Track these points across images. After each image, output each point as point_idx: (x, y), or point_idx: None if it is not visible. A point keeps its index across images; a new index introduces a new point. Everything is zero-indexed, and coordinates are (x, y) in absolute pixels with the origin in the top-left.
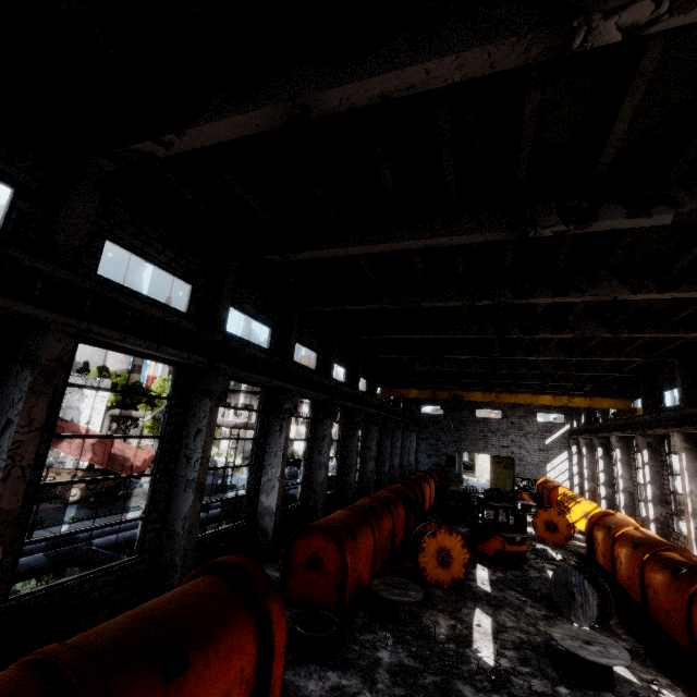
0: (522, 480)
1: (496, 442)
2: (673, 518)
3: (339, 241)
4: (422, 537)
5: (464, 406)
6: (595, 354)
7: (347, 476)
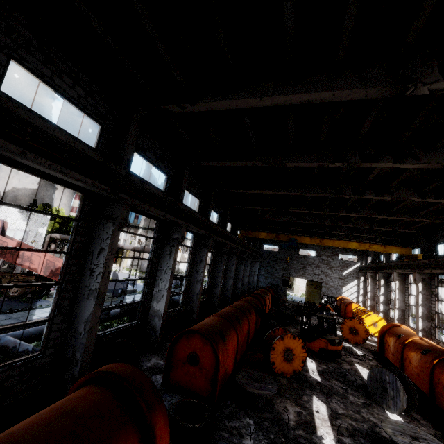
0: (327, 297)
1: (311, 271)
2: (436, 330)
3: (231, 93)
4: (271, 338)
5: (297, 246)
6: (397, 214)
7: (215, 289)
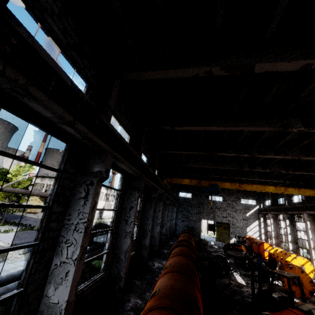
0: (239, 237)
1: (219, 214)
2: None
3: None
4: None
5: (219, 191)
6: None
7: (144, 239)
